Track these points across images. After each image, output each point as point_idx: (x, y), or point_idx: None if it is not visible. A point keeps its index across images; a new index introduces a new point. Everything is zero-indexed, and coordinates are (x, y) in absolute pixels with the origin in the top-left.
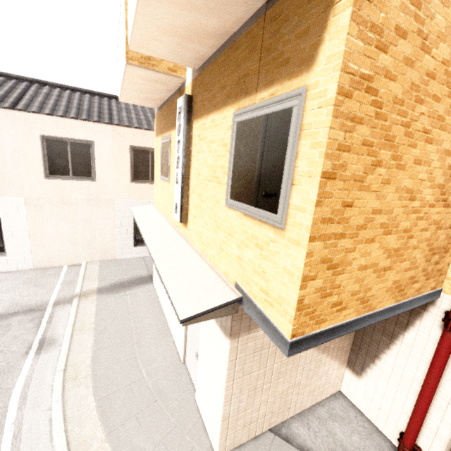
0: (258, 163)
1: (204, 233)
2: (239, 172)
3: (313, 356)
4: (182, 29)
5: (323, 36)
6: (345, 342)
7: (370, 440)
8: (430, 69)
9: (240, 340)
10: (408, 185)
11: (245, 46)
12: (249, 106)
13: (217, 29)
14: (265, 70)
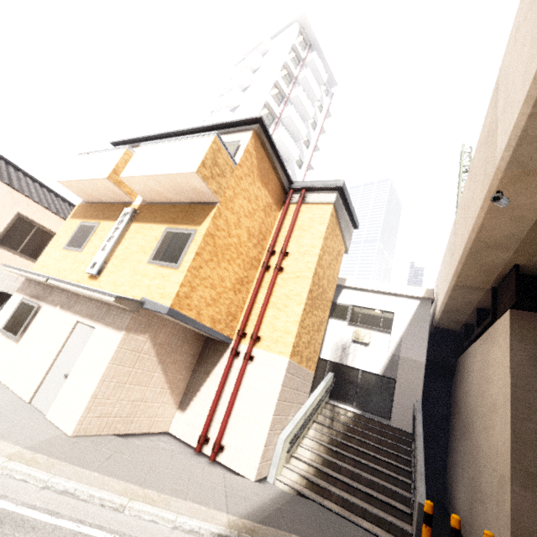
0: (174, 247)
1: (120, 280)
2: (162, 249)
3: (161, 381)
4: (155, 189)
5: (204, 220)
6: (182, 384)
7: (182, 449)
8: (231, 243)
9: (129, 335)
10: (221, 275)
11: (179, 209)
12: (175, 228)
13: (170, 198)
14: (185, 220)
